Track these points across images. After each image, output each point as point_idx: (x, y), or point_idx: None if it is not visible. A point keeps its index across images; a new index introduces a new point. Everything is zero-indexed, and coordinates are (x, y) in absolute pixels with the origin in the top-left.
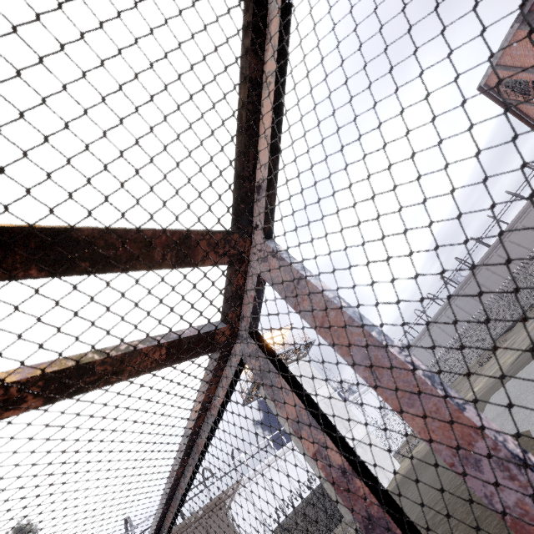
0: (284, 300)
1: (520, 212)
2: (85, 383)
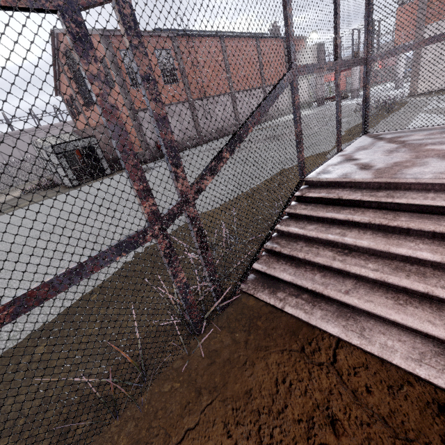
0: (124, 29)
1: (1, 134)
2: None
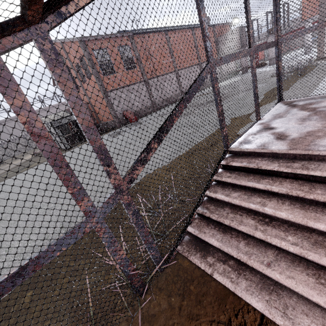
0: (46, 62)
1: None
2: None
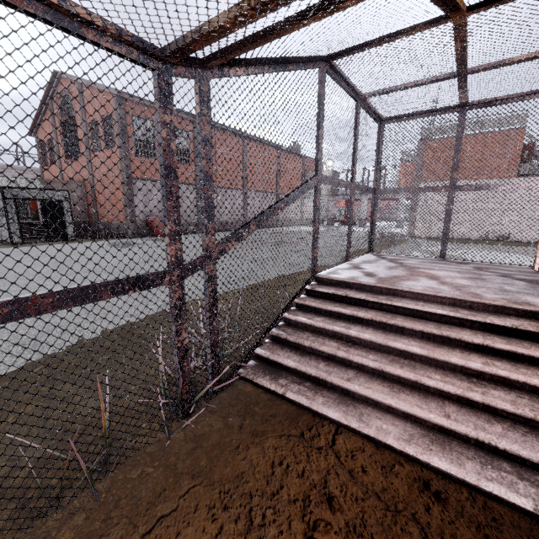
0: (200, 100)
1: None
2: (216, 35)
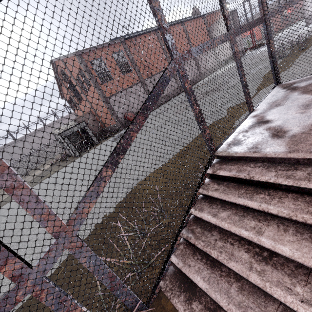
0: None
1: (39, 129)
2: None
